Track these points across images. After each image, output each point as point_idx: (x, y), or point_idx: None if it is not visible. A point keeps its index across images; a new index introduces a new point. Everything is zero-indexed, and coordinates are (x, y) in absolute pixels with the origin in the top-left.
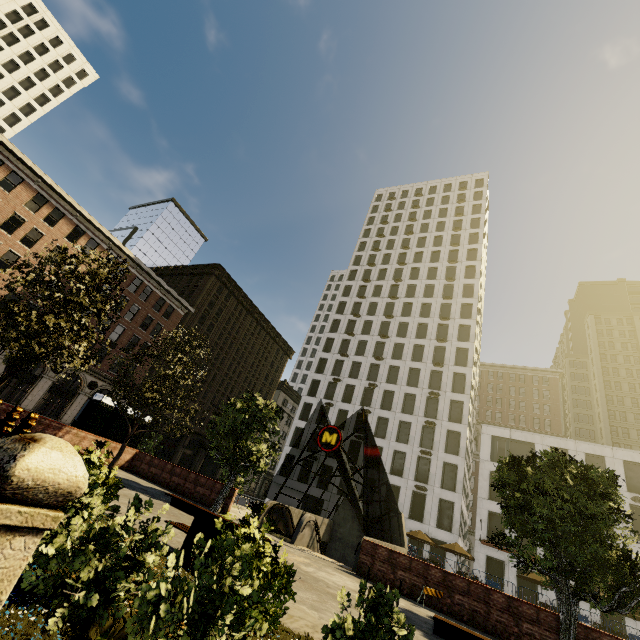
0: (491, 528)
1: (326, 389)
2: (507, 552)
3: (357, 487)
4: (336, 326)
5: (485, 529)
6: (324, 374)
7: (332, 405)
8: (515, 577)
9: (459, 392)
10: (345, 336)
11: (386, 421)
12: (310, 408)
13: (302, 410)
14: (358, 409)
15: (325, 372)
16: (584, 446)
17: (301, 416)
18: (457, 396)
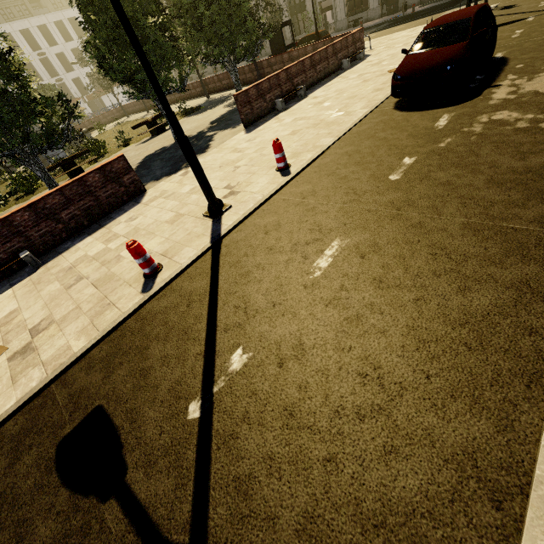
0: None
1: None
2: None
3: None
4: None
5: None
6: None
7: None
8: None
9: None
10: None
11: None
12: None
13: None
14: None
15: None
16: None
17: None
18: None
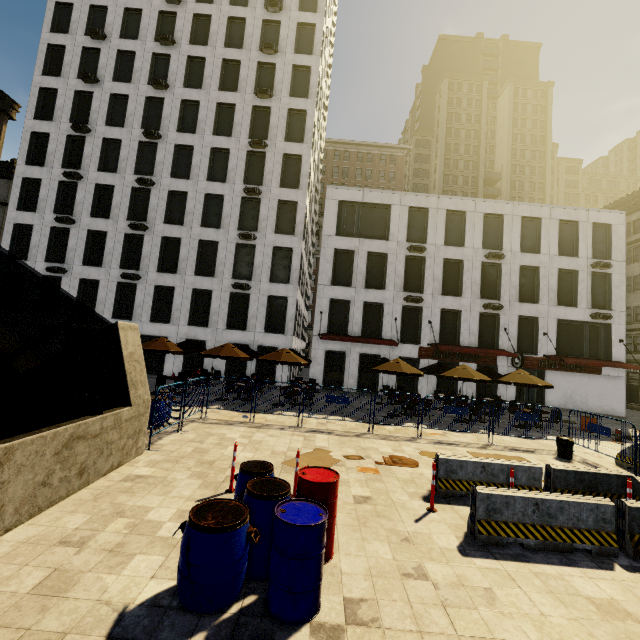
0: (333, 319)
1: (65, 150)
2: (351, 342)
3: (145, 303)
4: (66, 20)
5: (326, 321)
6: (55, 121)
7: (78, 176)
8: (357, 366)
9: (296, 142)
10: (87, 41)
11: (184, 197)
12: (39, 188)
13: (22, 193)
14: (132, 181)
15: (56, 117)
16: (447, 201)
17: (23, 204)
18: (293, 147)
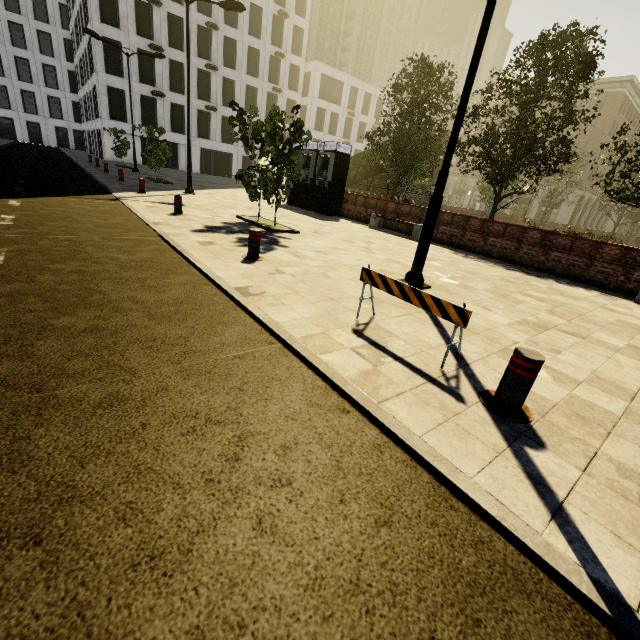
0: None
1: None
2: None
3: (217, 128)
4: None
5: None
6: None
7: (161, 5)
8: None
9: (300, 15)
10: None
11: (233, 44)
12: None
13: (98, 1)
14: (197, 19)
15: None
16: (366, 87)
17: (101, 15)
18: (300, 21)
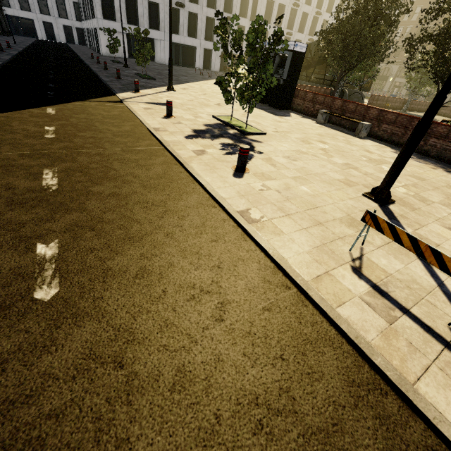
0: None
1: None
2: None
3: (184, 24)
4: None
5: None
6: None
7: None
8: None
9: None
10: None
11: None
12: None
13: None
14: None
15: None
16: None
17: None
18: None
